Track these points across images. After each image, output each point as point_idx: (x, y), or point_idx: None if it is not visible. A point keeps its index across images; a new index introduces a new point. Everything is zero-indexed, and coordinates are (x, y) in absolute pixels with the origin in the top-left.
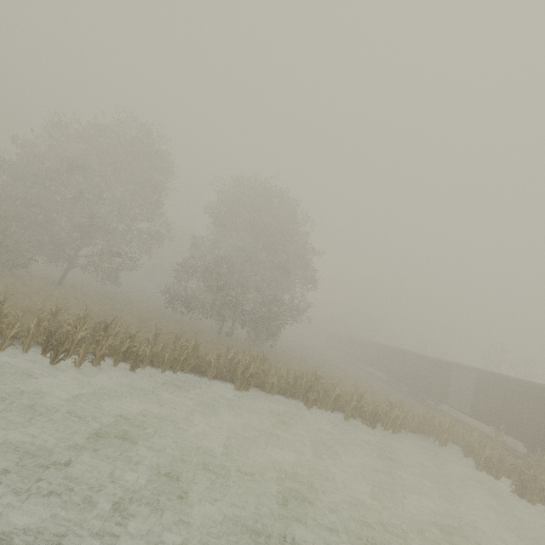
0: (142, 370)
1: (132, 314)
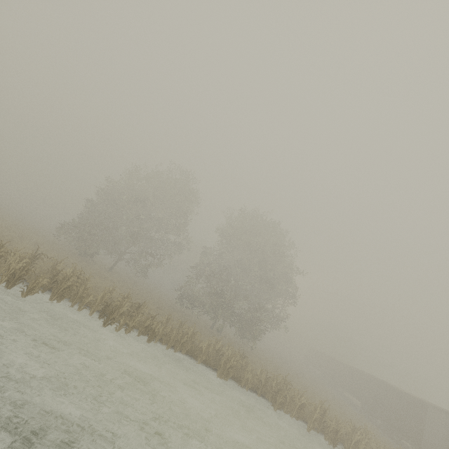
0: (154, 343)
1: (152, 300)
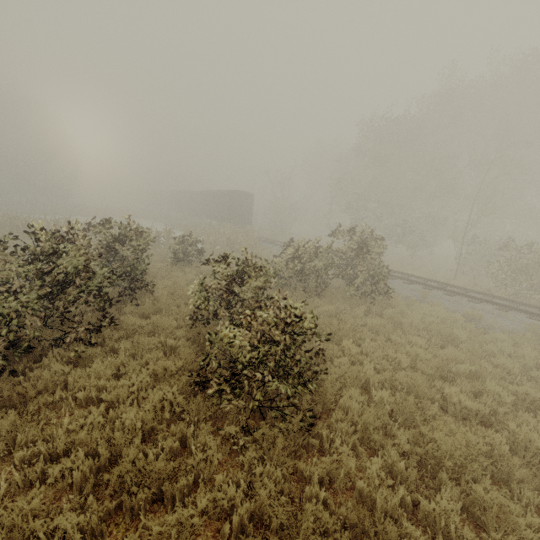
0: None
1: None
